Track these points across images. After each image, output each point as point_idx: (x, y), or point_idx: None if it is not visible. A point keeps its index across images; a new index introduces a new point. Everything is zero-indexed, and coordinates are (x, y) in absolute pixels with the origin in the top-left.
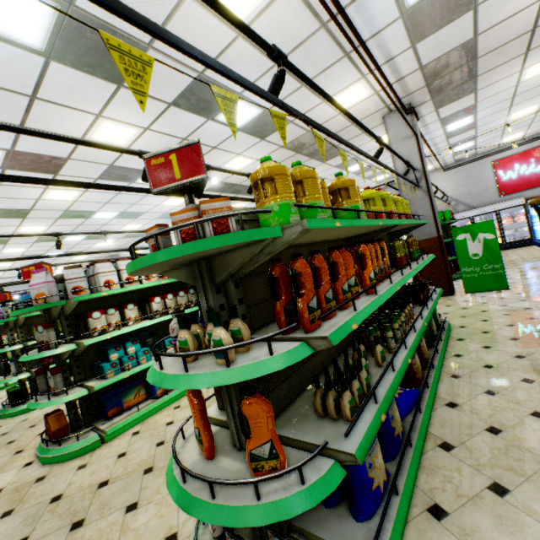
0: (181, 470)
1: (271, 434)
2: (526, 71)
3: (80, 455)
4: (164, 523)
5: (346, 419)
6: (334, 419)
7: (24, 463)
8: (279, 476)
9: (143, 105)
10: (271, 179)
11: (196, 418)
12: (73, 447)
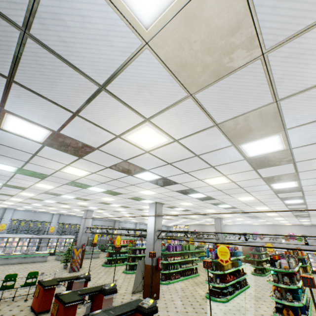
0: None
1: None
2: None
3: None
4: None
5: None
6: None
7: None
8: None
9: None
10: None
11: None
12: None
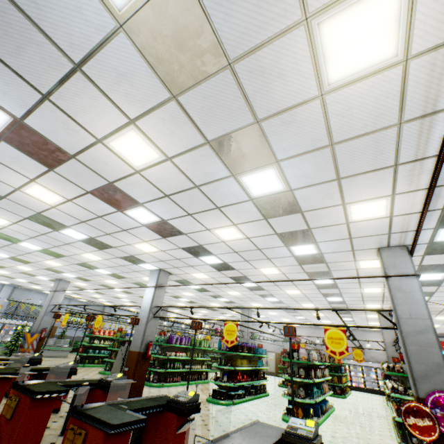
0: None
1: None
2: (436, 317)
3: None
4: None
5: None
6: None
7: None
8: None
9: None
10: None
11: None
12: None
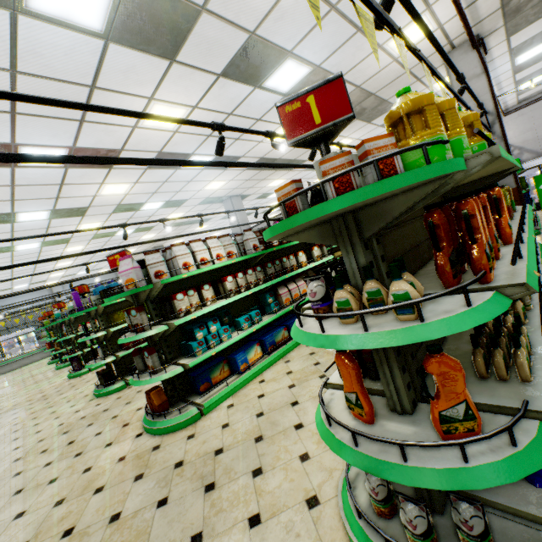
0: (353, 434)
1: (464, 394)
2: None
3: (185, 426)
4: (297, 487)
5: (523, 379)
6: (504, 380)
7: (135, 434)
8: (490, 437)
9: (319, 21)
10: (419, 112)
11: (352, 383)
12: (178, 419)
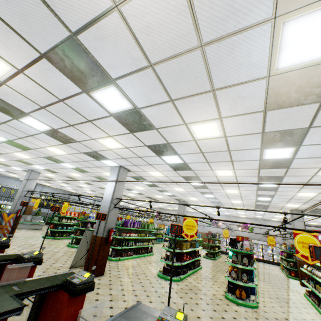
0: None
1: None
2: None
3: (256, 307)
4: None
5: None
6: None
7: (235, 304)
8: None
9: None
10: None
11: None
12: (254, 304)
